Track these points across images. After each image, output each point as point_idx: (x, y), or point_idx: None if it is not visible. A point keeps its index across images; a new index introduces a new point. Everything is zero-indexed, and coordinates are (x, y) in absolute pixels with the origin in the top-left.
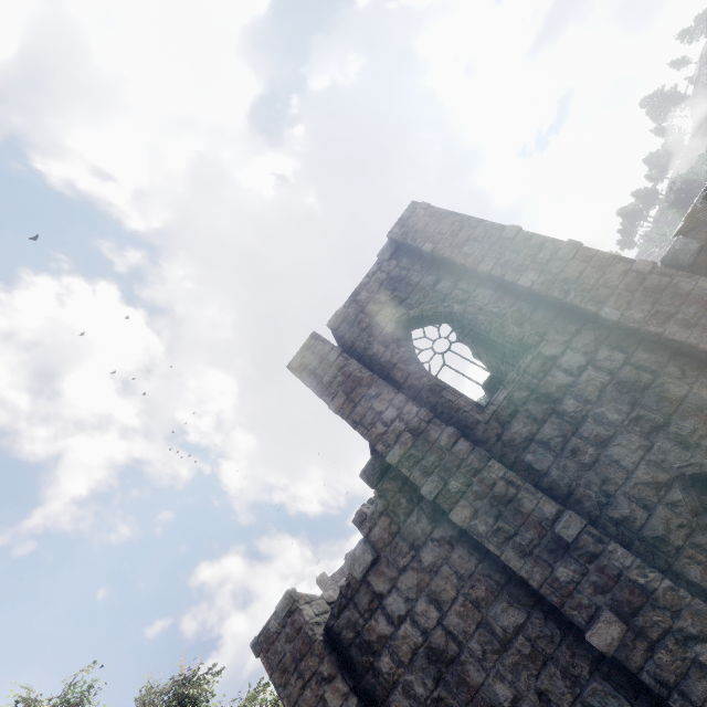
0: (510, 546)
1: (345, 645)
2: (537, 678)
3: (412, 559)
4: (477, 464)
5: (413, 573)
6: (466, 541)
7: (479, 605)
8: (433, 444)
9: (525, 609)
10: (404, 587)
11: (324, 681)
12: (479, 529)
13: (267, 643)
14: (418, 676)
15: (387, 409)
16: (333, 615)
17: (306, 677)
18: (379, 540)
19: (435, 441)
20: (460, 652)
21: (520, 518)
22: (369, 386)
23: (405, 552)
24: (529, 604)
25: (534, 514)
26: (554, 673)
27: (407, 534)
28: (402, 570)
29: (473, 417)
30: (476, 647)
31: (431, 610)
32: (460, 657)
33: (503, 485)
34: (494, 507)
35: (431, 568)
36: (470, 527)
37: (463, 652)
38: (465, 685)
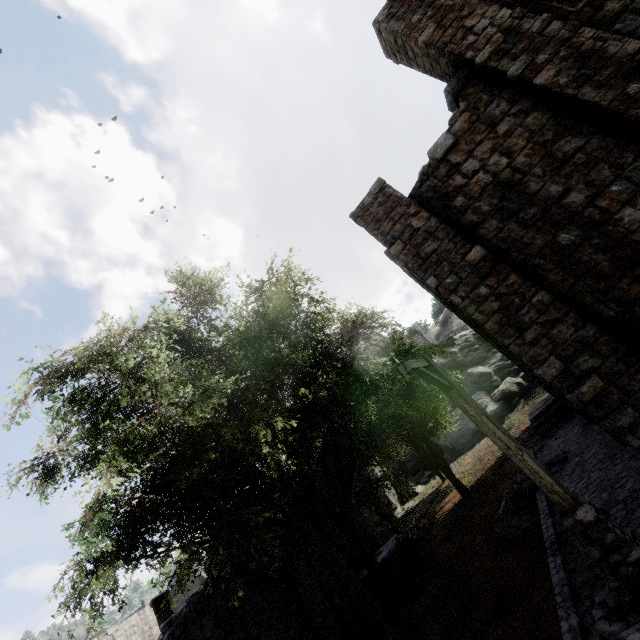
0: (588, 84)
1: (425, 201)
2: (587, 174)
3: (489, 133)
4: (568, 35)
5: (489, 142)
6: (542, 106)
7: (546, 145)
8: (524, 34)
9: (586, 136)
10: (480, 152)
11: (411, 216)
12: (561, 82)
13: (363, 211)
14: (485, 201)
15: (479, 22)
16: (415, 188)
17: (396, 219)
18: (459, 130)
19: (527, 31)
20: (523, 177)
21: (602, 62)
22: (461, 8)
23: (483, 131)
24: (591, 132)
25: (616, 55)
26: (602, 167)
27: (485, 118)
28: (479, 143)
29: (565, 11)
30: (538, 171)
31: (502, 160)
32: (523, 181)
33: (590, 43)
34: (578, 62)
35: (506, 134)
36: (552, 83)
37: (526, 177)
38: (525, 195)
